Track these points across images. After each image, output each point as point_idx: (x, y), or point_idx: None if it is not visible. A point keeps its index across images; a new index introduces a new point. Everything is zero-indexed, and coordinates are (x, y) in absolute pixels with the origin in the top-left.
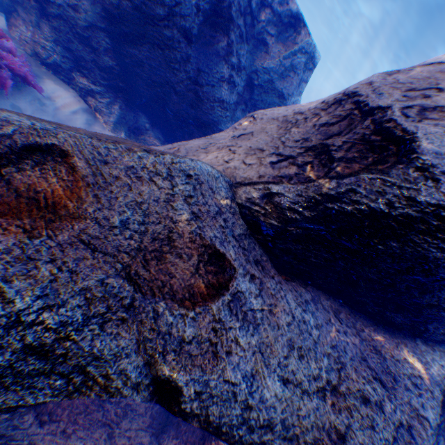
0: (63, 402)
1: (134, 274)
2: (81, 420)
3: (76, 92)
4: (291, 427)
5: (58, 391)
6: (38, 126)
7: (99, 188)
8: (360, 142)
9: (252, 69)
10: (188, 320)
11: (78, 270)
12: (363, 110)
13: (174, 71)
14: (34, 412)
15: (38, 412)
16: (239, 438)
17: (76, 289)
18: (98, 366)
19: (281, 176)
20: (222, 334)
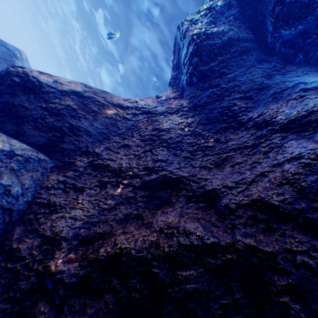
0: None
1: None
2: None
3: None
4: None
5: None
6: None
7: None
8: None
9: None
10: None
11: None
12: None
13: None
14: None
15: None
16: None
17: None
18: None
19: None
20: None
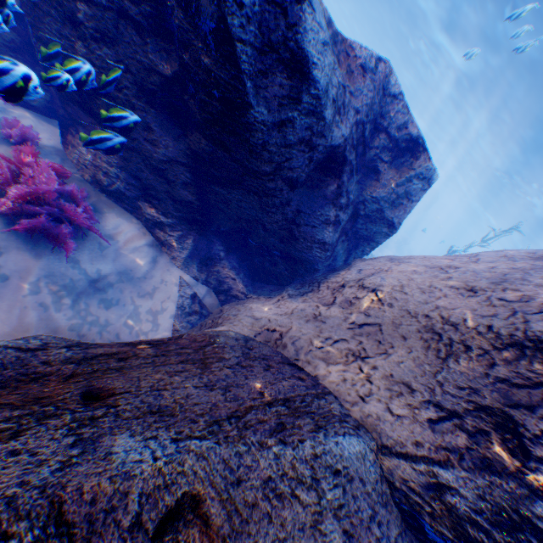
0: None
1: None
2: None
3: (141, 222)
4: None
5: None
6: (159, 455)
7: (235, 537)
8: None
9: (359, 198)
10: None
11: None
12: None
13: (268, 213)
14: None
15: None
16: None
17: None
18: None
19: (445, 445)
20: None
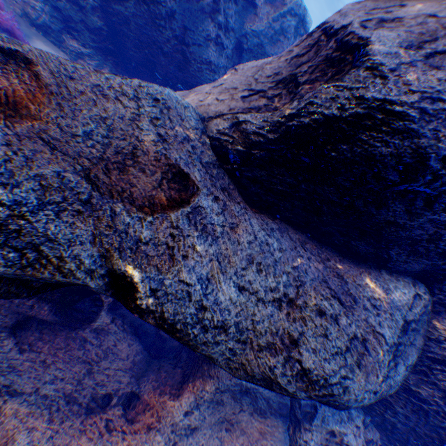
0: (44, 336)
1: (94, 177)
2: (61, 354)
3: (66, 55)
4: (245, 331)
5: (12, 263)
6: (4, 36)
7: (63, 99)
8: (323, 63)
9: (241, 32)
10: (145, 223)
11: (34, 159)
12: (330, 34)
13: (160, 29)
14: (14, 339)
15: (18, 340)
16: (193, 336)
17: (31, 175)
18: (52, 247)
19: (251, 108)
20: (179, 241)
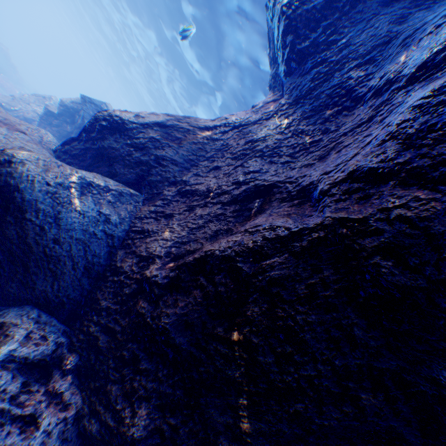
0: None
1: None
2: None
3: None
4: None
5: None
6: None
7: None
8: None
9: None
10: None
11: None
12: None
13: None
14: None
15: None
16: None
17: None
18: None
19: None
20: None
